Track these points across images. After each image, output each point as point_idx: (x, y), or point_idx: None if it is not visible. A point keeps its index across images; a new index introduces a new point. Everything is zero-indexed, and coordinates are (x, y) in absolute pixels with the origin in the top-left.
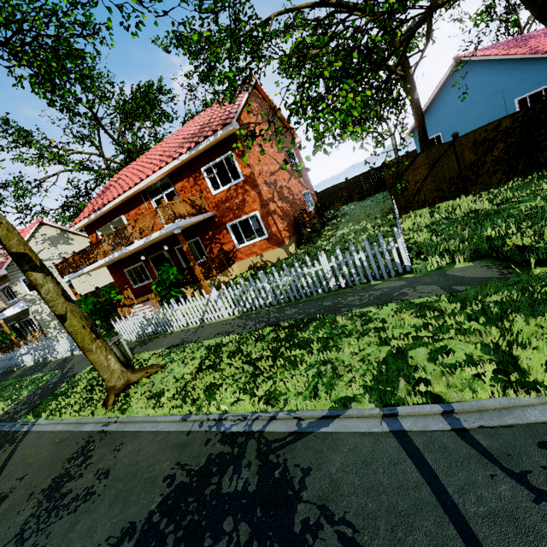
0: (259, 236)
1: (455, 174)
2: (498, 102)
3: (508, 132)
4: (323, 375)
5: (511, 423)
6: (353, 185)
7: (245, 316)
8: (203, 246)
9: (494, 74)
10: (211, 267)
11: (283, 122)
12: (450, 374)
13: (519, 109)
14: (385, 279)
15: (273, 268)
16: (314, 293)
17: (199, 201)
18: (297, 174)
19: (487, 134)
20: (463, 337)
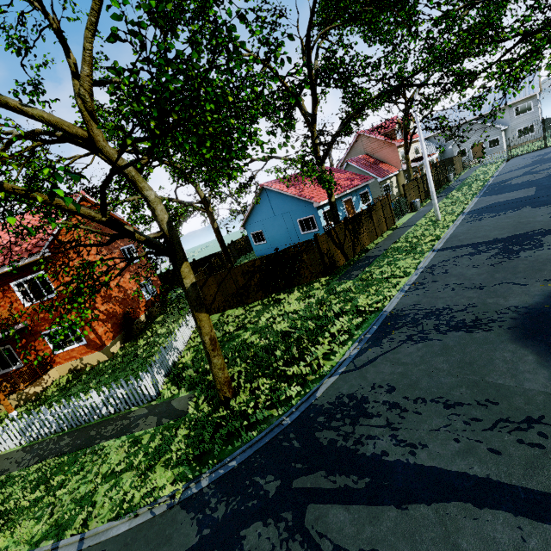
0: (79, 341)
1: (235, 291)
2: (289, 219)
3: (260, 267)
4: (42, 518)
5: (101, 540)
6: (200, 265)
7: (29, 447)
8: (16, 353)
9: (284, 201)
10: (17, 381)
11: (121, 221)
12: (102, 507)
13: (300, 226)
14: (141, 406)
15: (54, 403)
16: (92, 419)
17: (7, 314)
18: (135, 267)
19: (249, 268)
20: (132, 471)
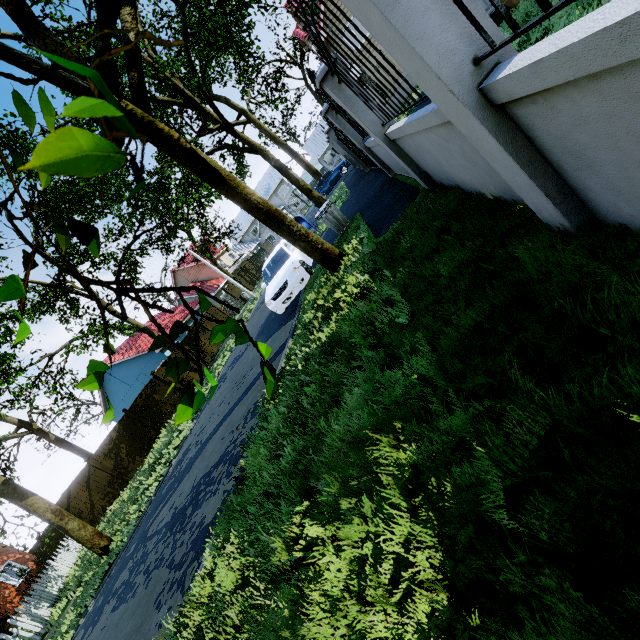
0: None
1: (110, 478)
2: (146, 379)
3: (121, 436)
4: None
5: None
6: None
7: None
8: None
9: (128, 368)
10: None
11: None
12: None
13: None
14: None
15: None
16: None
17: None
18: None
19: (109, 446)
20: None
